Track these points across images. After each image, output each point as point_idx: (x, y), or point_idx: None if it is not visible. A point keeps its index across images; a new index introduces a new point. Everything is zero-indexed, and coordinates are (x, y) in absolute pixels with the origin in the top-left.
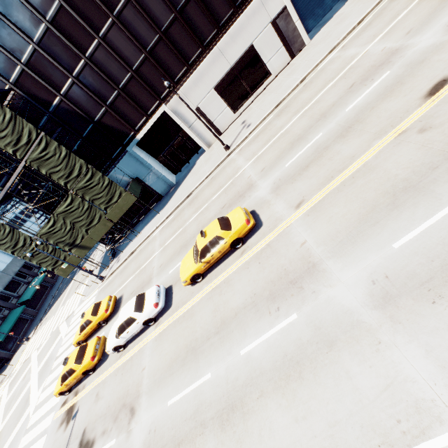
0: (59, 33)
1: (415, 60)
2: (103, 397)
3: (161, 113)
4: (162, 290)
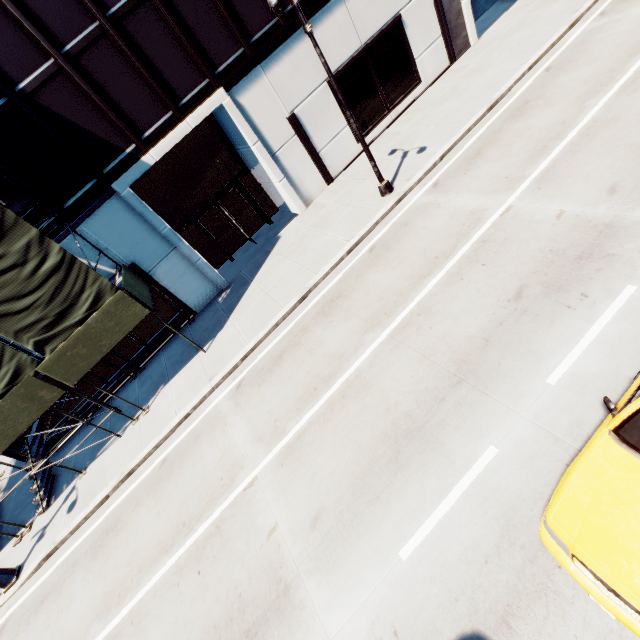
0: None
1: None
2: None
3: (201, 121)
4: None
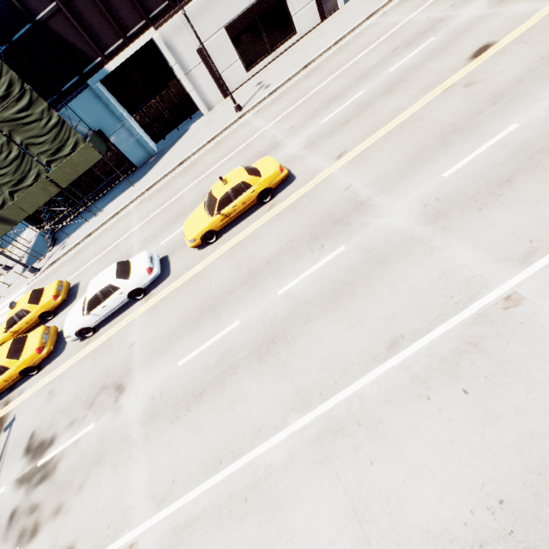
0: None
1: (460, 29)
2: (62, 392)
3: (145, 44)
4: (155, 256)
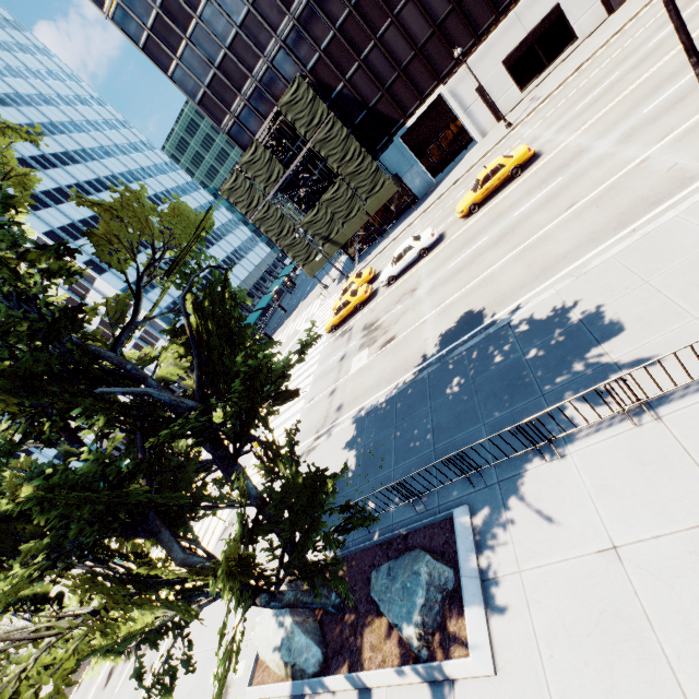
0: (358, 17)
1: None
2: (379, 307)
3: (434, 99)
4: (435, 230)
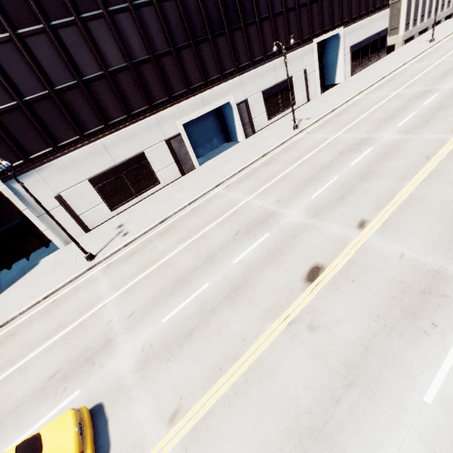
0: None
1: (289, 232)
2: None
3: None
4: None
